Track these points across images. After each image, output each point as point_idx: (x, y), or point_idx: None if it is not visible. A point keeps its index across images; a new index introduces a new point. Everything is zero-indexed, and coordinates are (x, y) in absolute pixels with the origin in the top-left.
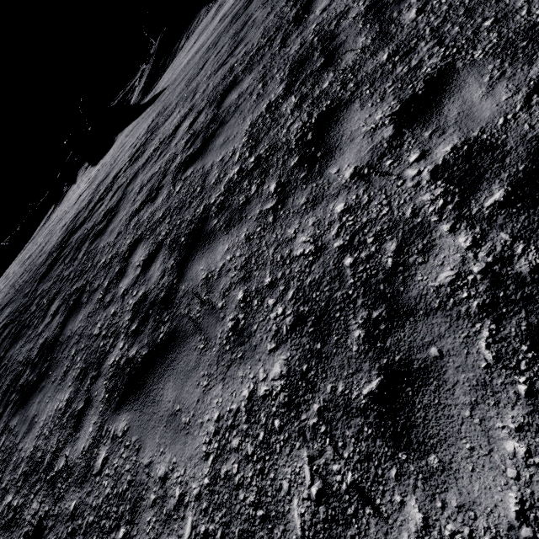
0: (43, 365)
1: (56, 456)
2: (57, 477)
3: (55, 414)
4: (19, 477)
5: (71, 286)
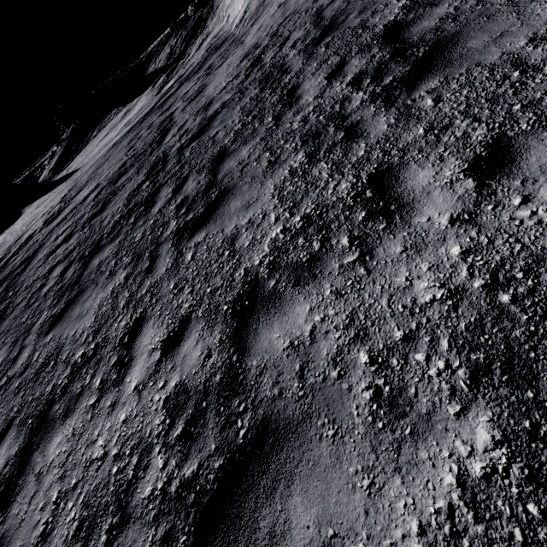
0: None
1: None
2: (1, 387)
3: None
4: None
5: None
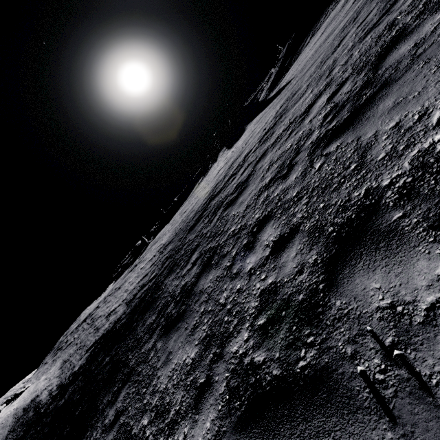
0: (181, 306)
1: (178, 421)
2: None
3: (182, 366)
4: (153, 406)
5: (206, 244)
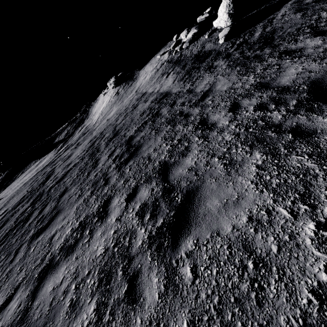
0: None
1: None
2: None
3: None
4: None
5: None
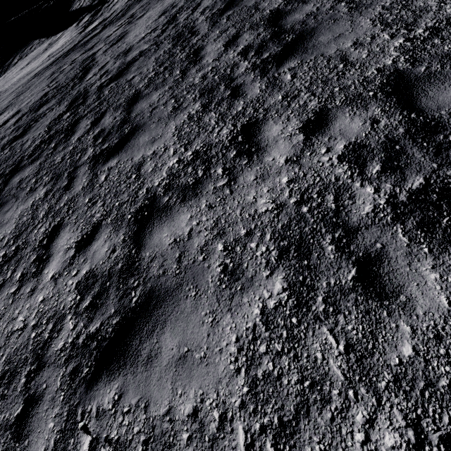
0: None
1: None
2: None
3: None
4: None
5: None
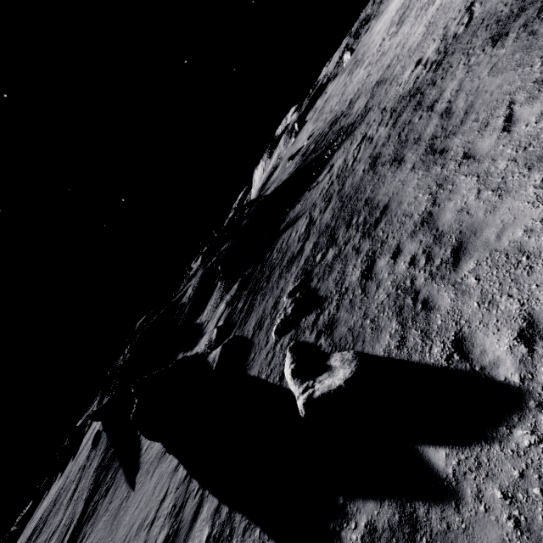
0: None
1: None
2: None
3: None
4: None
5: None
